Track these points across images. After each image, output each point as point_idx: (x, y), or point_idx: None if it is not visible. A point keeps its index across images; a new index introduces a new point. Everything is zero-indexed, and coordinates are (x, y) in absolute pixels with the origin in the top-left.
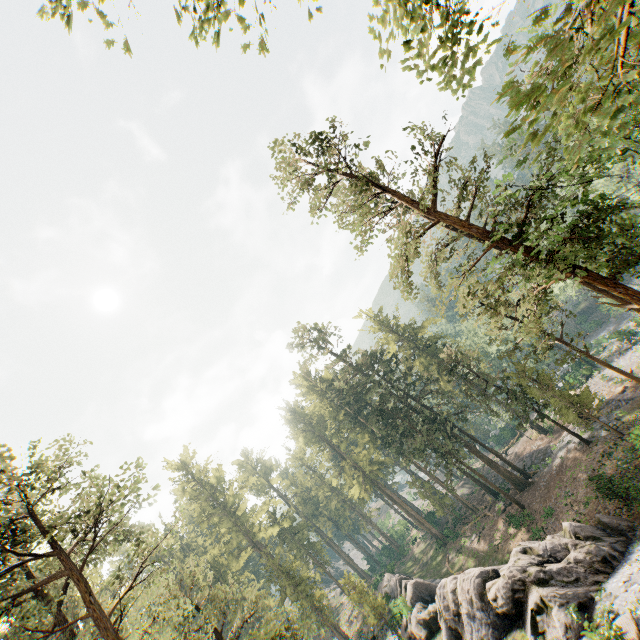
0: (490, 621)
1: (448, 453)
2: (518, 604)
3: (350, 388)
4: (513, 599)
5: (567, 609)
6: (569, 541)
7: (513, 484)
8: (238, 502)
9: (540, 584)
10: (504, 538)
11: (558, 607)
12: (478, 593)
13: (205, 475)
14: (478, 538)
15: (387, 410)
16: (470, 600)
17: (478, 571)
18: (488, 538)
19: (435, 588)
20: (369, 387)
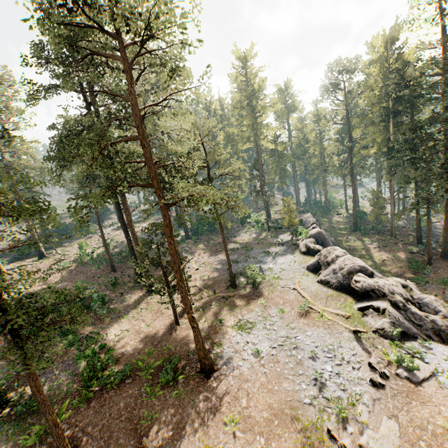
0: (341, 282)
1: (428, 199)
2: (366, 295)
3: (416, 85)
4: (367, 292)
5: (394, 327)
6: (443, 312)
7: (442, 251)
8: (262, 113)
9: (393, 305)
10: (393, 261)
11: (390, 321)
12: (350, 270)
13: (253, 78)
14: (377, 247)
15: (425, 131)
16: (342, 268)
17: (362, 265)
18: (383, 252)
19: (328, 242)
20: (436, 97)
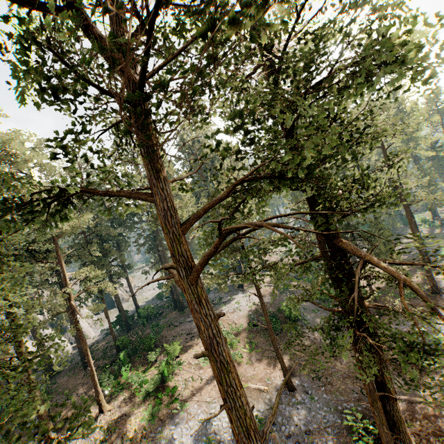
0: None
1: None
2: None
3: None
4: None
5: None
6: None
7: None
8: (417, 129)
9: None
10: None
11: None
12: None
13: (404, 104)
14: None
15: None
16: None
17: None
18: None
19: None
20: None
